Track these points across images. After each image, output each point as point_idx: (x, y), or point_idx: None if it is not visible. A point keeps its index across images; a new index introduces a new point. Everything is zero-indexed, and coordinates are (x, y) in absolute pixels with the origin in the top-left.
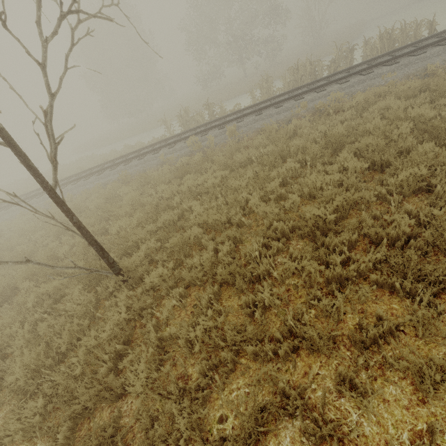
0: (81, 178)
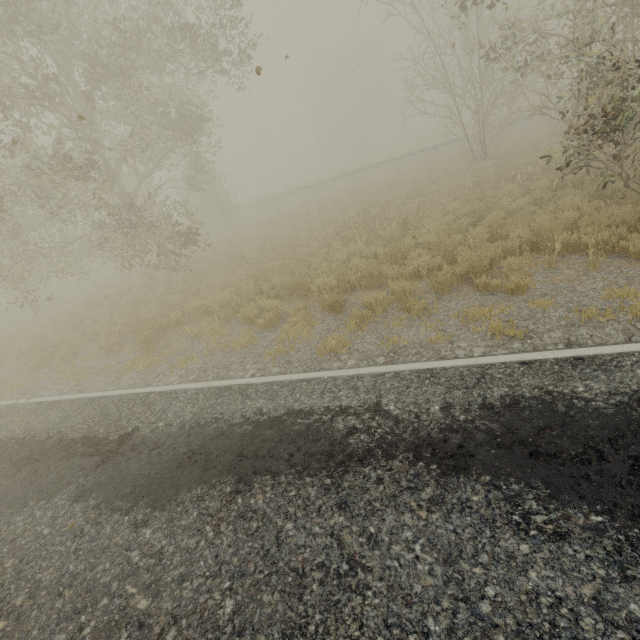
0: (415, 154)
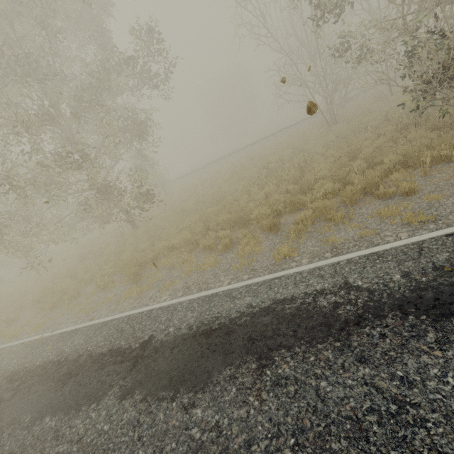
0: (284, 130)
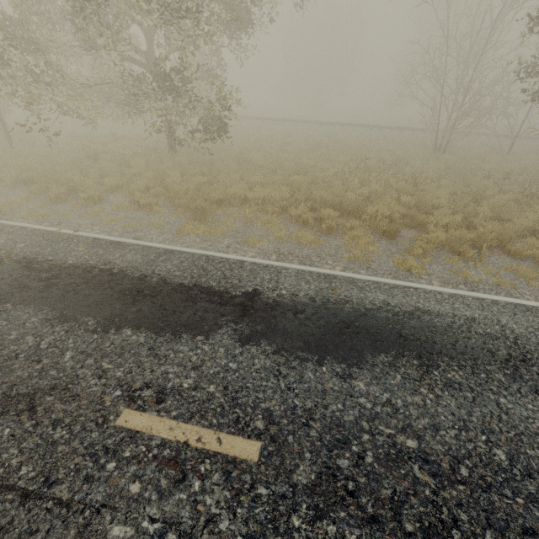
0: (375, 127)
